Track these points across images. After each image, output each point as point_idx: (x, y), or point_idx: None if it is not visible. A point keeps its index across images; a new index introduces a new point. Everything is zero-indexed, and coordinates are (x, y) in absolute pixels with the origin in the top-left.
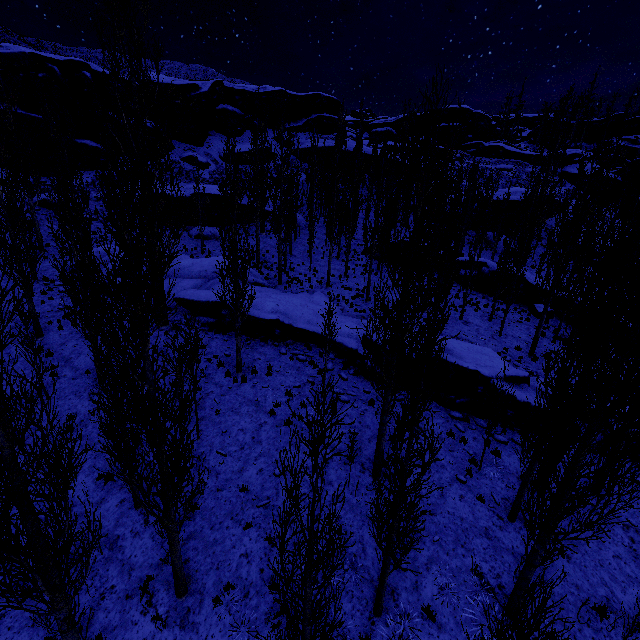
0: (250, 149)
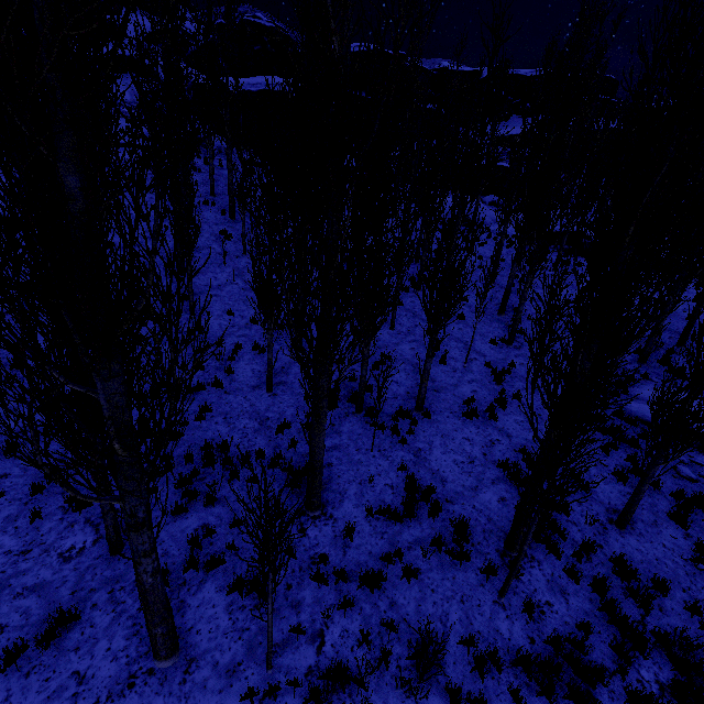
0: (521, 132)
